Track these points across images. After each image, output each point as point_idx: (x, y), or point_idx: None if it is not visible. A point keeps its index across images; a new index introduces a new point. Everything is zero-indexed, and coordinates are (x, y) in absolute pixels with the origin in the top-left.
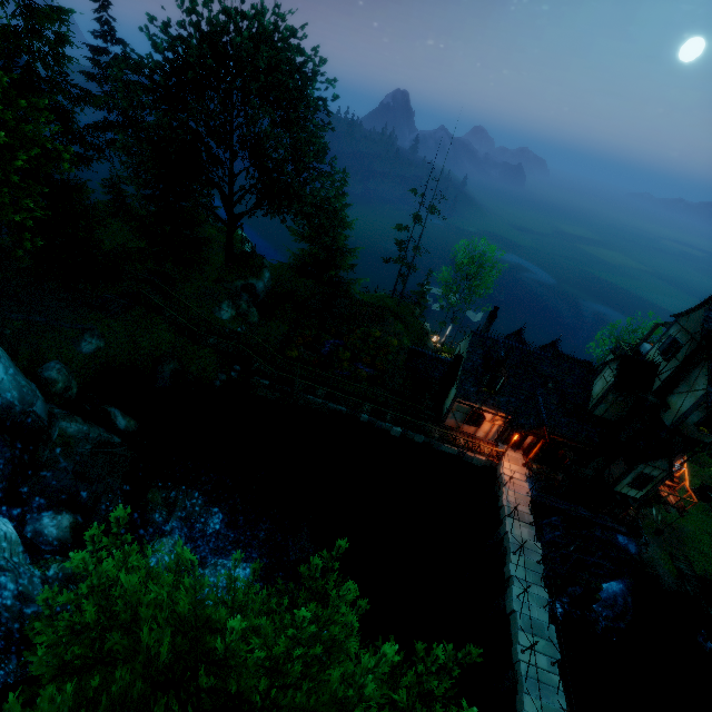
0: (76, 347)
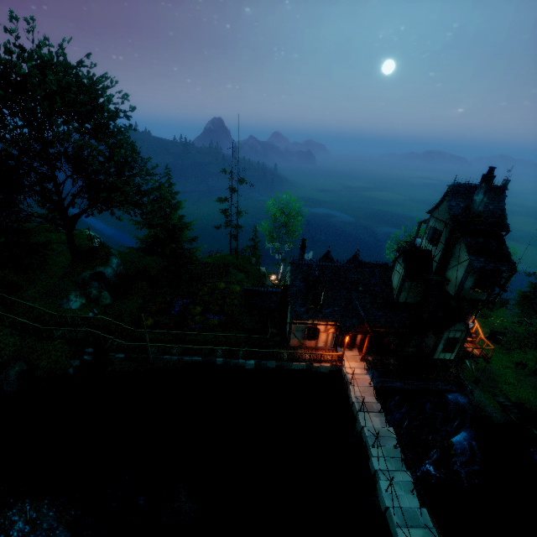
0: None
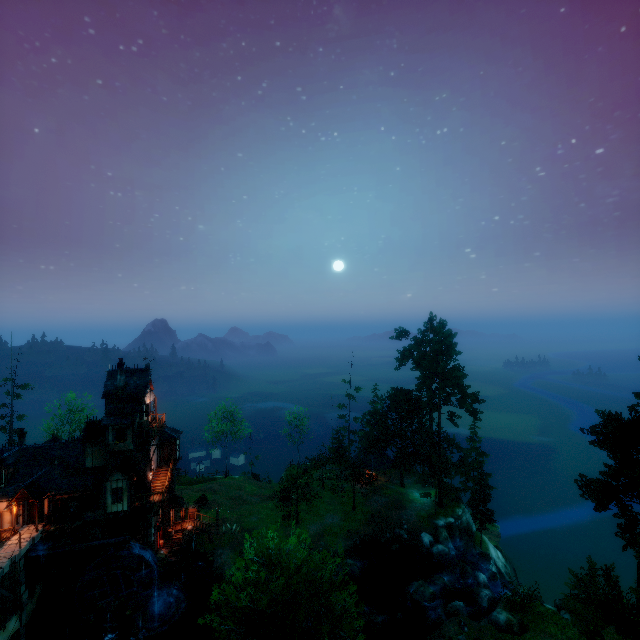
0: None
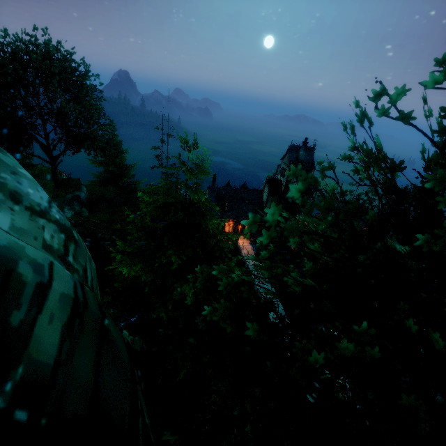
0: None
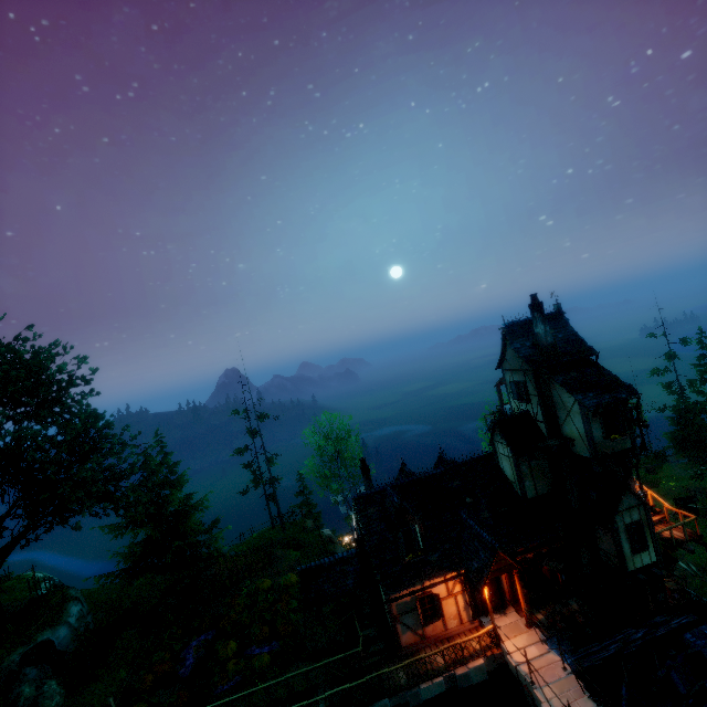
0: None
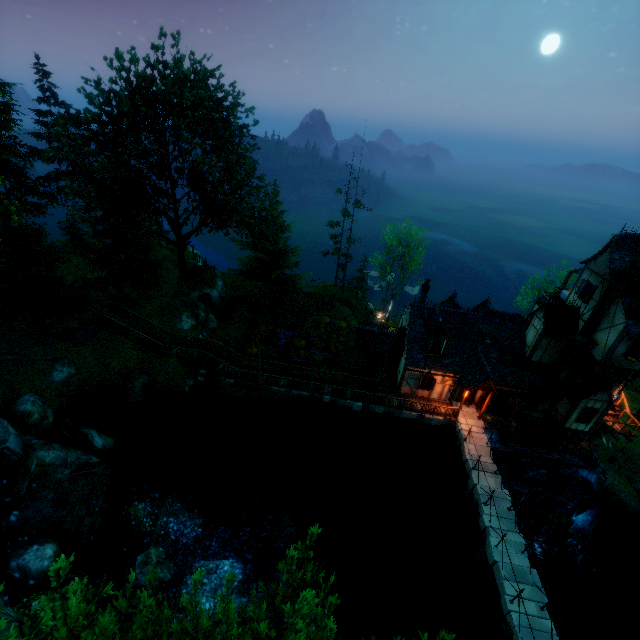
0: (48, 378)
